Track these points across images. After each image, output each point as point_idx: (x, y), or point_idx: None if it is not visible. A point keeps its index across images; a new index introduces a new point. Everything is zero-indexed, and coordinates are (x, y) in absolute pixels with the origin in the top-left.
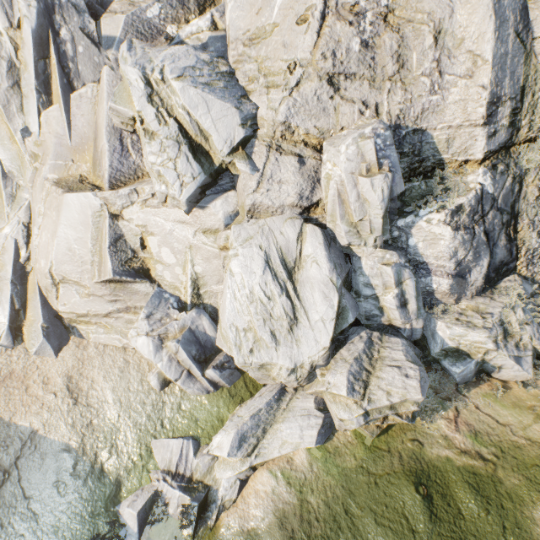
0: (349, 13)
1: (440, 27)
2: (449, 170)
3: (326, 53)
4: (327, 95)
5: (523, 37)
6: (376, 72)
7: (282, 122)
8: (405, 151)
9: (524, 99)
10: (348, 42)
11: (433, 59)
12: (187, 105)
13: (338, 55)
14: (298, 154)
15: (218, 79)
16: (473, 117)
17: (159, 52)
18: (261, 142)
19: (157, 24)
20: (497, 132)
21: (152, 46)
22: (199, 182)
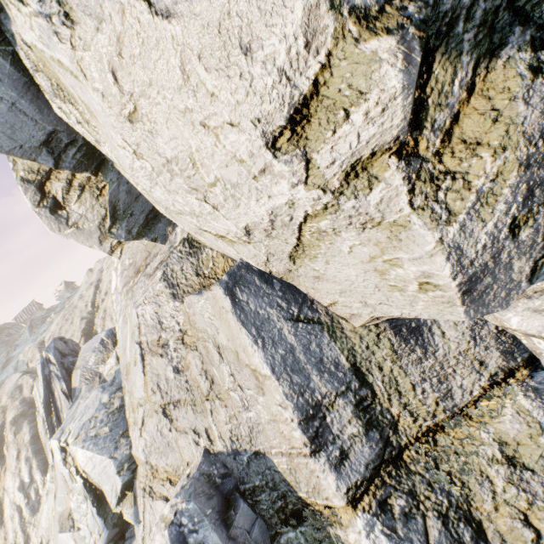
0: (158, 346)
1: (216, 342)
2: (319, 514)
3: (154, 387)
4: (167, 427)
5: (308, 314)
6: (194, 393)
7: (146, 461)
8: (257, 483)
9: (370, 378)
10: (165, 372)
11: (228, 373)
12: (82, 464)
13: (162, 386)
14: (166, 496)
15: (107, 422)
16: (296, 443)
17: (85, 401)
18: (139, 483)
19: (95, 367)
20: (348, 449)
21: (91, 389)
22: (104, 539)
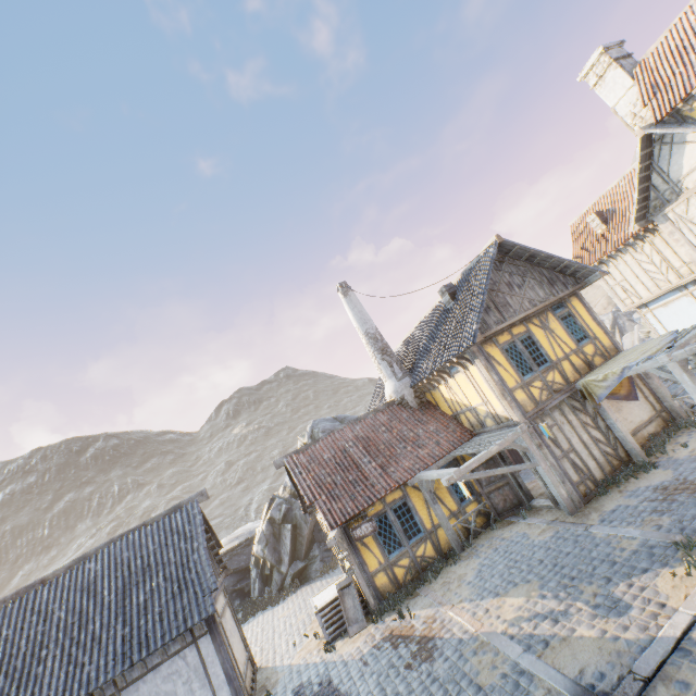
0: None
1: None
2: None
3: None
4: None
5: None
6: None
7: None
8: None
9: None
10: None
11: None
12: None
13: None
14: None
15: None
16: None
17: None
18: None
19: None
20: None
21: None
22: None
